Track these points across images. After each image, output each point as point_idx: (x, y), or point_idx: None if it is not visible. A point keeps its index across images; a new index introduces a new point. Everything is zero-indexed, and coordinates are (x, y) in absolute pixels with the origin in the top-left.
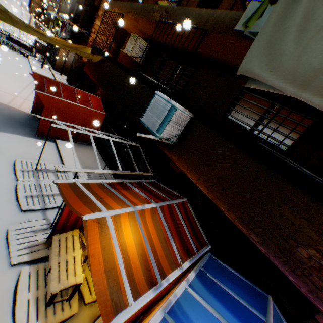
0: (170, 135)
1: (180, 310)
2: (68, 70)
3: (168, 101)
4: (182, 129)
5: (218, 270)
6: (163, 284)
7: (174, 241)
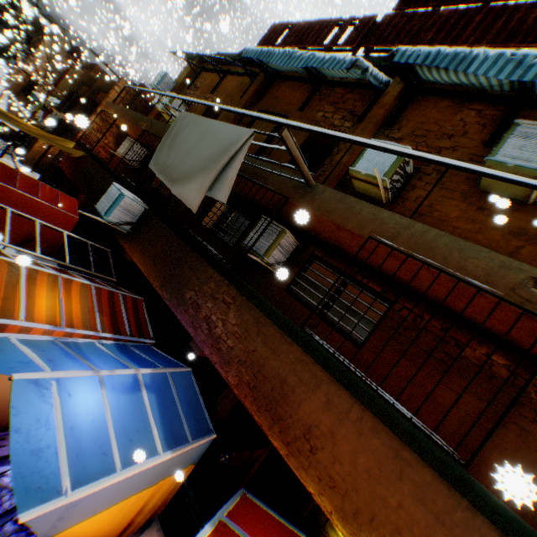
0: (121, 221)
1: (76, 346)
2: (47, 167)
3: (120, 189)
4: (137, 219)
5: (149, 352)
6: (67, 329)
7: (103, 317)
